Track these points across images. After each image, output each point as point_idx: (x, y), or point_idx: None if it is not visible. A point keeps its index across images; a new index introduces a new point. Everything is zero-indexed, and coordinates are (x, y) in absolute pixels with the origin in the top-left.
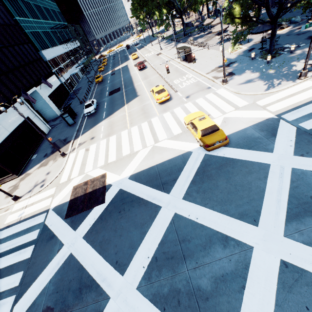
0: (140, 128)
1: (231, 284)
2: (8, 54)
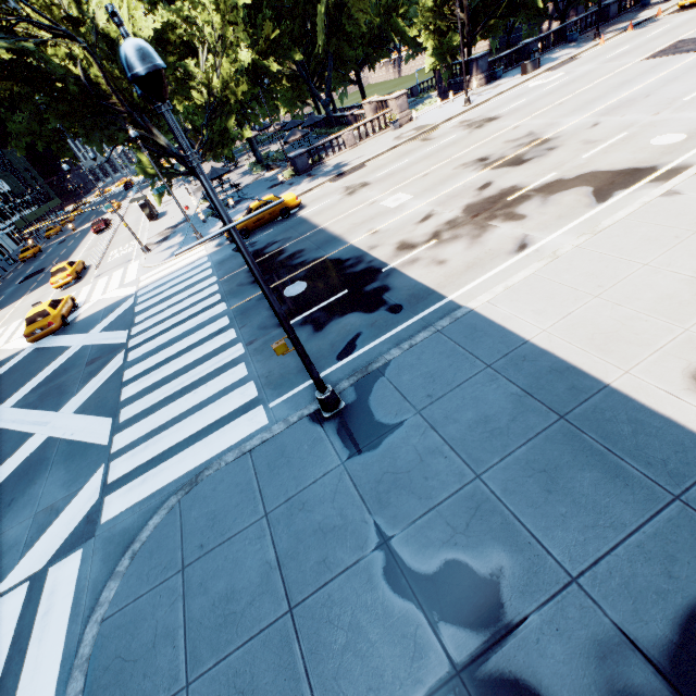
0: (6, 330)
1: None
2: None
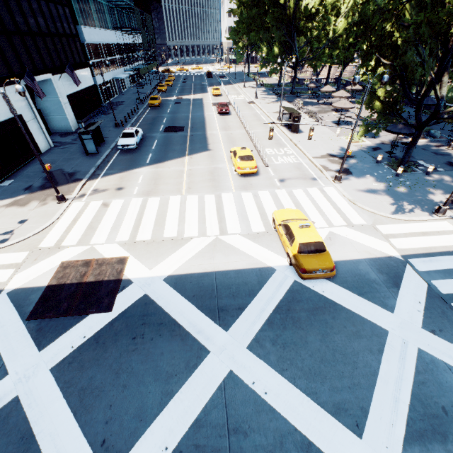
0: (201, 202)
1: None
2: (25, 6)
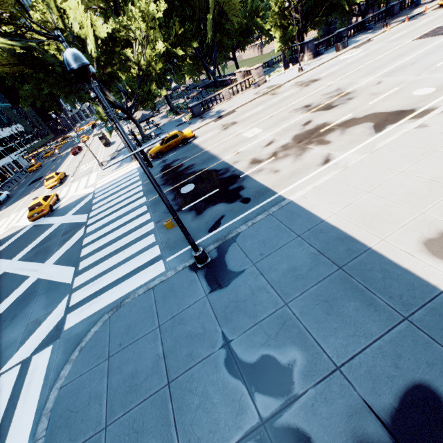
0: (18, 214)
1: None
2: None
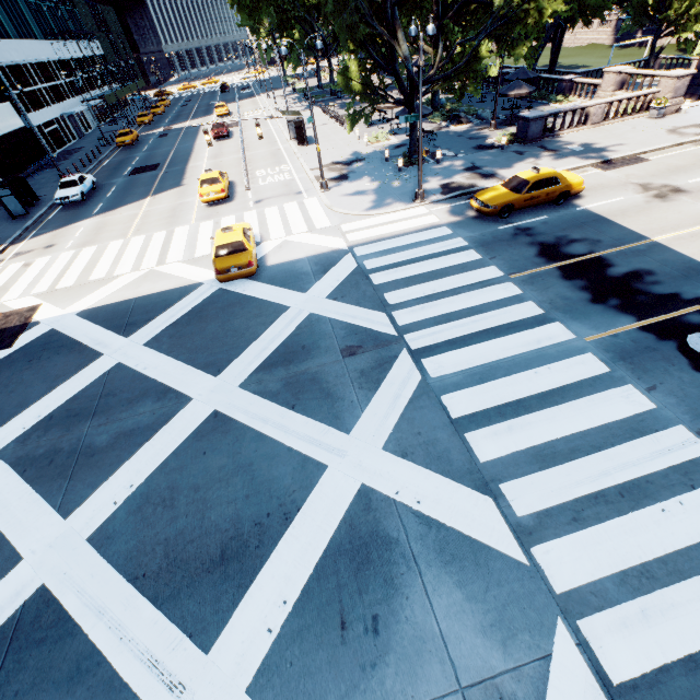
0: (147, 241)
1: (136, 439)
2: None
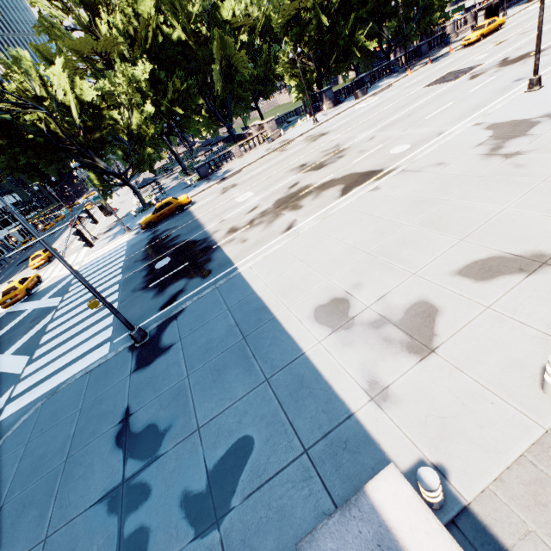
0: None
1: None
2: None
